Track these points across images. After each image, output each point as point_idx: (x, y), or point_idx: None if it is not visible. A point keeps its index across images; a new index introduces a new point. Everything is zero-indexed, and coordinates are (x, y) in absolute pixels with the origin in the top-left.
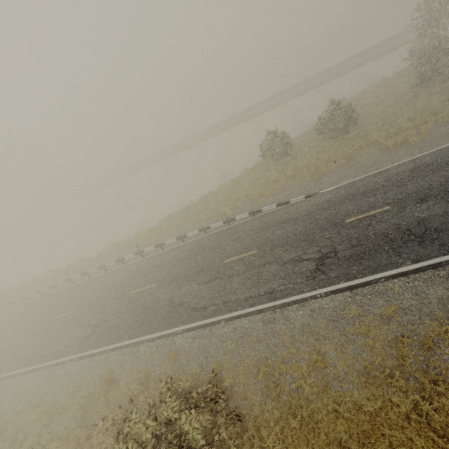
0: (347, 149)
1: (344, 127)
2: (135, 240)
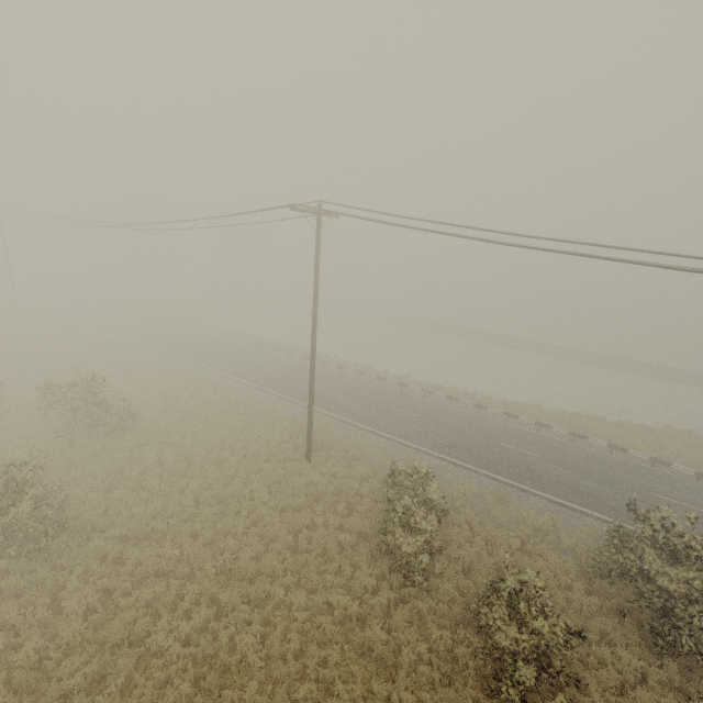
0: None
1: None
2: (489, 400)
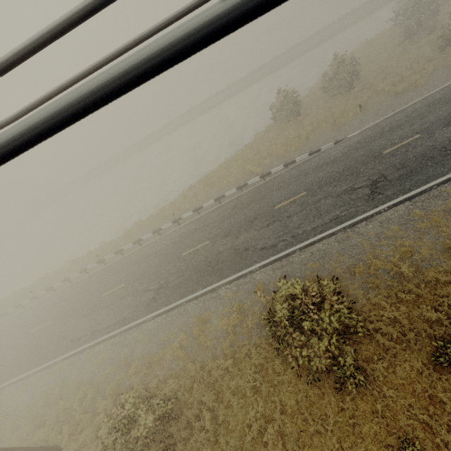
0: (357, 101)
1: (350, 81)
2: (161, 213)
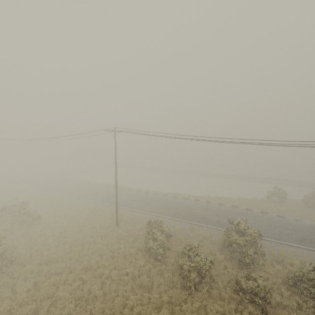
0: None
1: None
2: (189, 196)
